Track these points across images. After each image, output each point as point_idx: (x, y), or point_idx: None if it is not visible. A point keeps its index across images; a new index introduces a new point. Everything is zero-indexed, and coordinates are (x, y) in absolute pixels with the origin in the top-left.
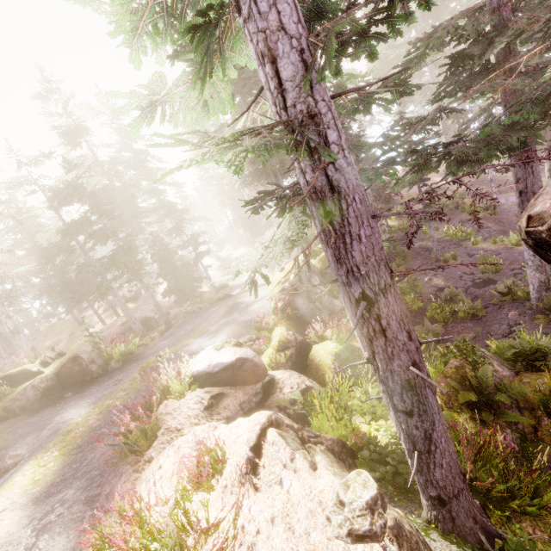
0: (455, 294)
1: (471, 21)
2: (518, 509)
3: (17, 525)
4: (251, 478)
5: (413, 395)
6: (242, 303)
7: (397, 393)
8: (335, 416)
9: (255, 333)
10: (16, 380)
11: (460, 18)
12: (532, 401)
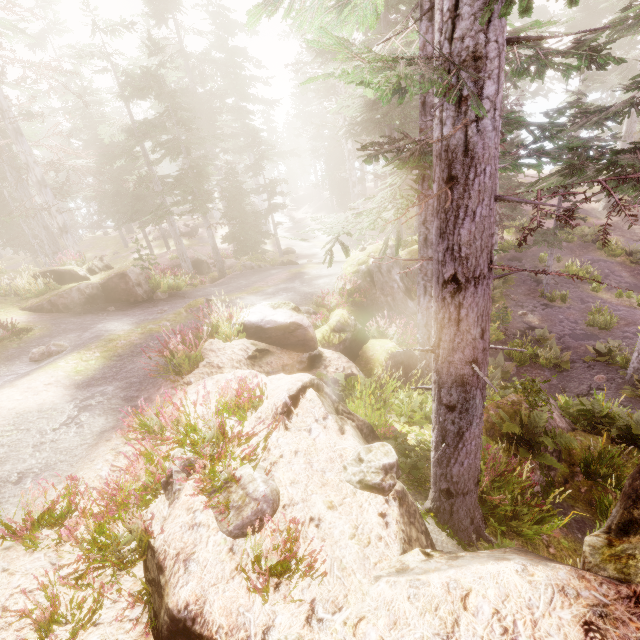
0: (545, 337)
1: None
2: (516, 529)
3: (61, 399)
4: (284, 419)
5: (463, 392)
6: (307, 274)
7: (447, 386)
8: (373, 405)
9: (313, 308)
10: (62, 279)
11: None
12: (576, 457)
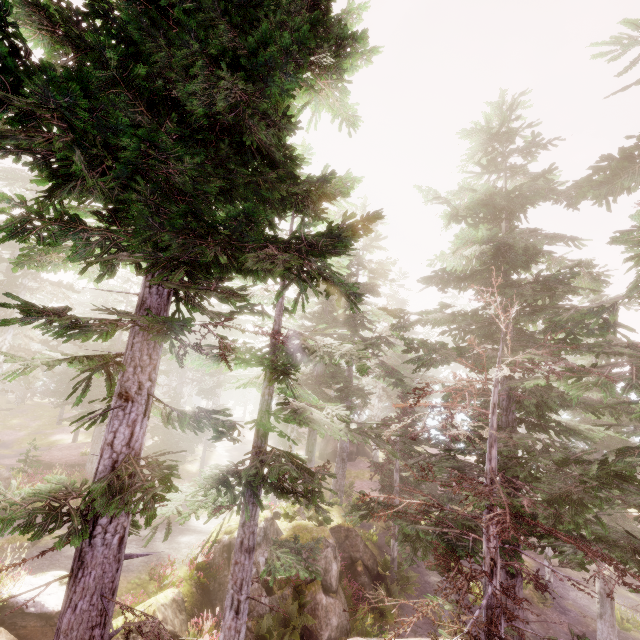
0: None
1: (484, 405)
2: None
3: None
4: None
5: None
6: (186, 522)
7: None
8: None
9: (144, 579)
10: None
11: (479, 396)
12: None
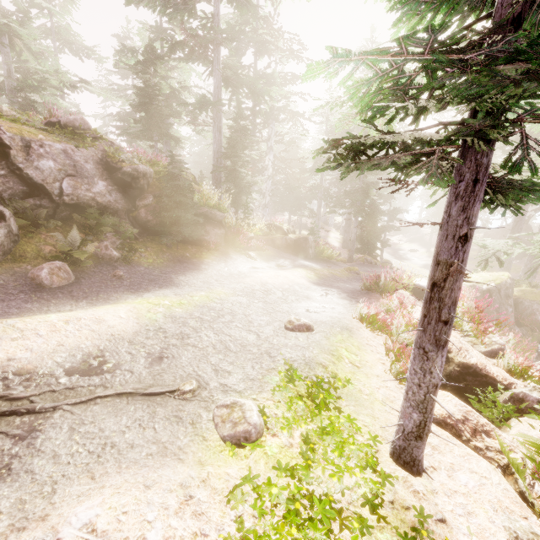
0: None
1: None
2: None
3: (310, 285)
4: None
5: None
6: None
7: None
8: None
9: None
10: (275, 230)
11: None
12: None
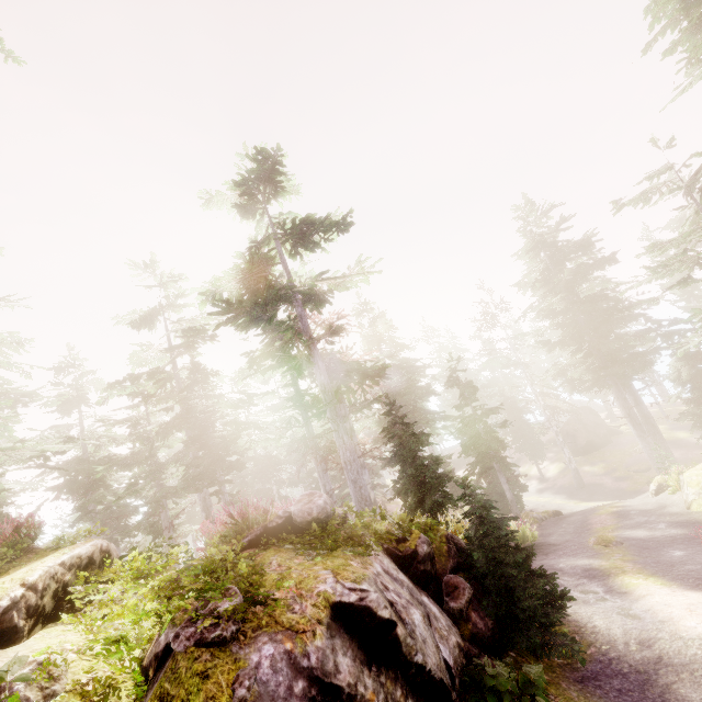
0: None
1: None
2: None
3: None
4: None
5: None
6: (627, 511)
7: None
8: None
9: None
10: None
11: None
12: None
